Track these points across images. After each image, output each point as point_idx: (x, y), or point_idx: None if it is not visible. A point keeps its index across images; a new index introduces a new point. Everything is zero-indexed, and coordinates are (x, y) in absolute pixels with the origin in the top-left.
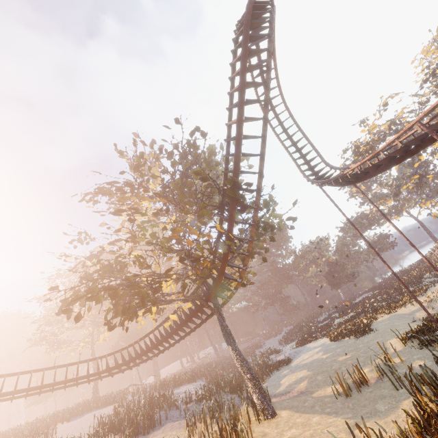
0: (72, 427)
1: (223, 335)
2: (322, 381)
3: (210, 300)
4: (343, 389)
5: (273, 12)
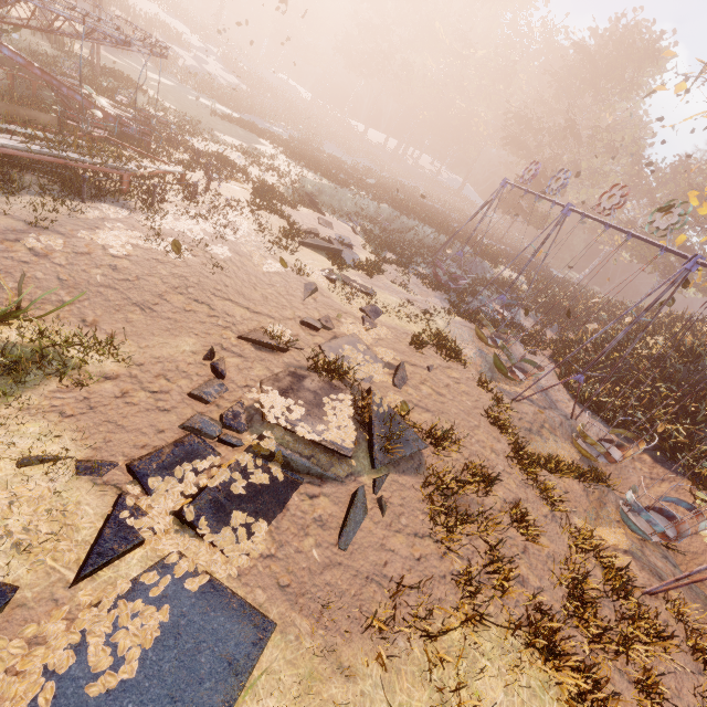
0: (141, 5)
1: None
2: (108, 60)
3: None
4: None
5: None
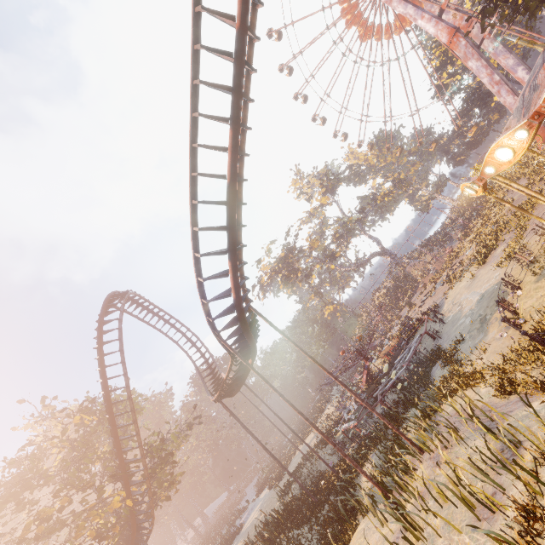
0: None
1: None
2: None
3: (134, 542)
4: None
5: (120, 324)
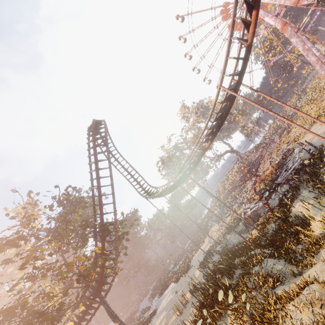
0: None
1: (110, 317)
2: (172, 313)
3: (97, 297)
4: (179, 311)
5: (106, 131)
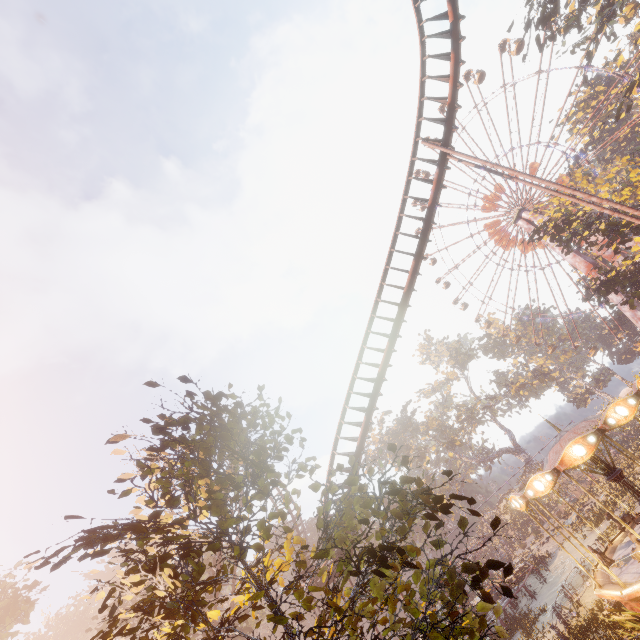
0: None
1: None
2: None
3: None
4: None
5: None
